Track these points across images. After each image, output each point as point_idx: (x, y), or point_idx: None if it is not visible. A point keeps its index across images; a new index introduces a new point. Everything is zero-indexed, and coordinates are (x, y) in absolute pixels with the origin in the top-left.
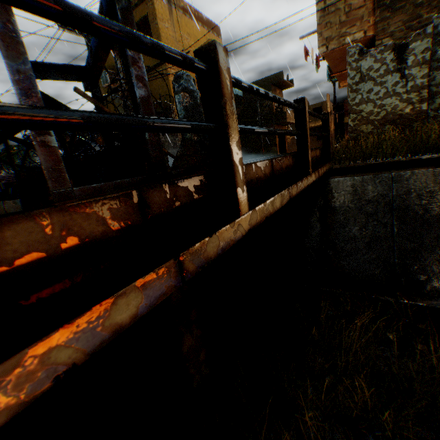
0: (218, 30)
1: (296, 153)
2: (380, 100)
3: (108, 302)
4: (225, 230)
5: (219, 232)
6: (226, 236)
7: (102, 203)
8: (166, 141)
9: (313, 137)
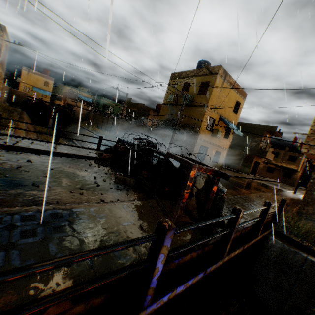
0: (245, 95)
1: (255, 223)
2: None
3: (195, 277)
4: (217, 263)
5: (216, 263)
6: (216, 264)
7: (198, 250)
8: (185, 147)
9: (280, 172)
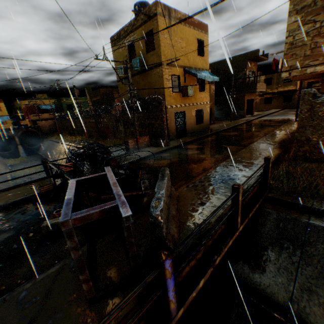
0: (206, 28)
1: (230, 215)
2: (323, 135)
3: None
4: None
5: None
6: None
7: None
8: (156, 123)
9: (279, 99)
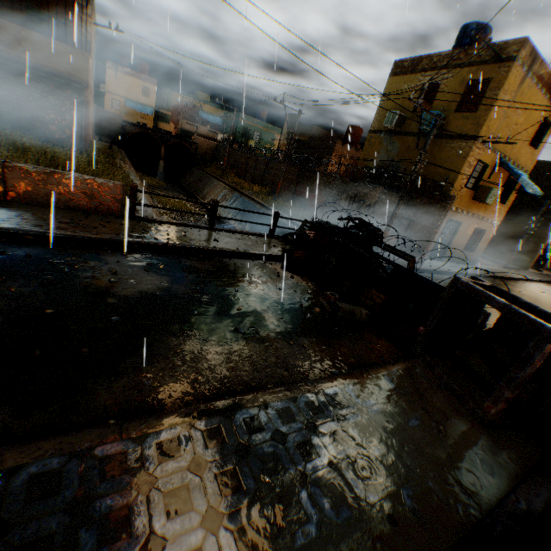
0: None
1: None
2: None
3: None
4: None
5: None
6: None
7: None
8: (419, 224)
9: None
